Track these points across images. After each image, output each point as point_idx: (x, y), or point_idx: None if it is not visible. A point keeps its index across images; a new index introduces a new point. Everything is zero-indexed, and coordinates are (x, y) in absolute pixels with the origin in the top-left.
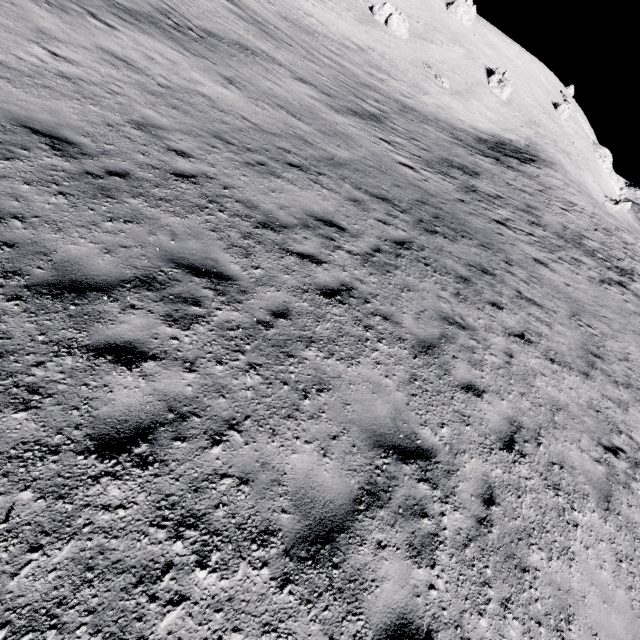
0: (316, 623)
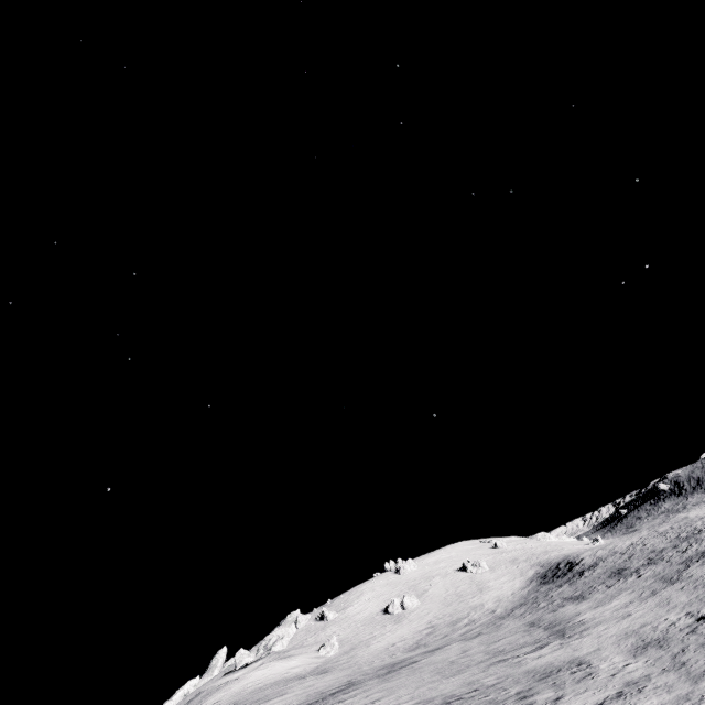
0: None
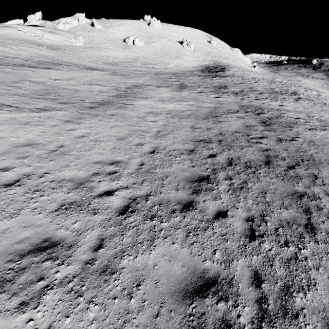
0: None
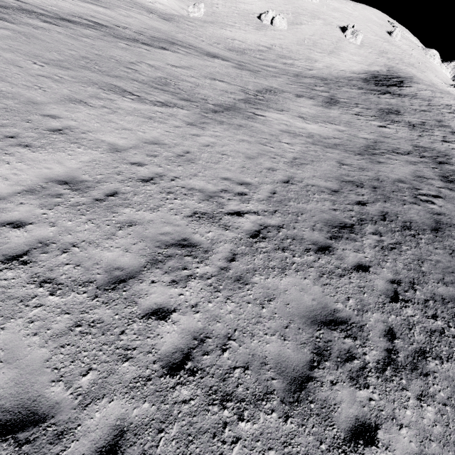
0: None
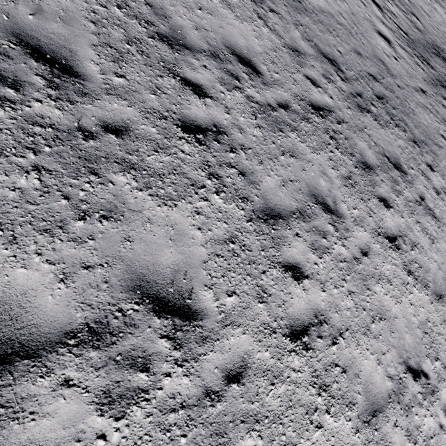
0: None
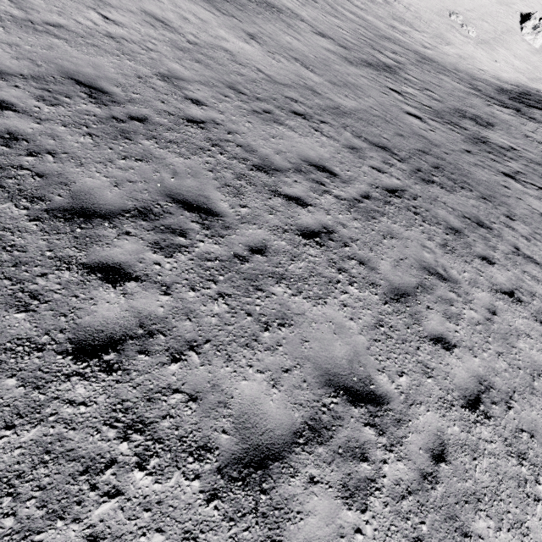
0: (234, 541)
